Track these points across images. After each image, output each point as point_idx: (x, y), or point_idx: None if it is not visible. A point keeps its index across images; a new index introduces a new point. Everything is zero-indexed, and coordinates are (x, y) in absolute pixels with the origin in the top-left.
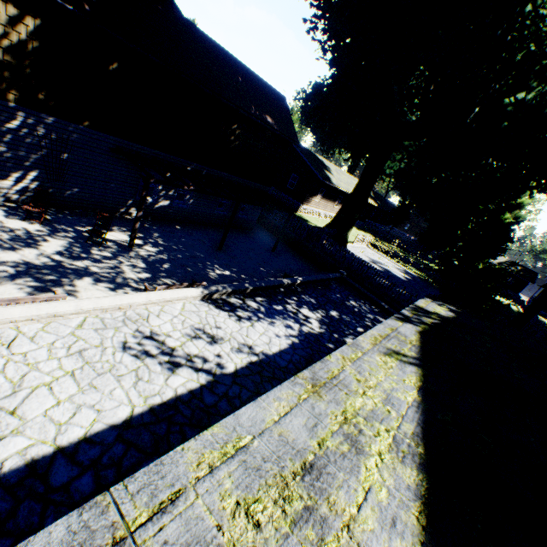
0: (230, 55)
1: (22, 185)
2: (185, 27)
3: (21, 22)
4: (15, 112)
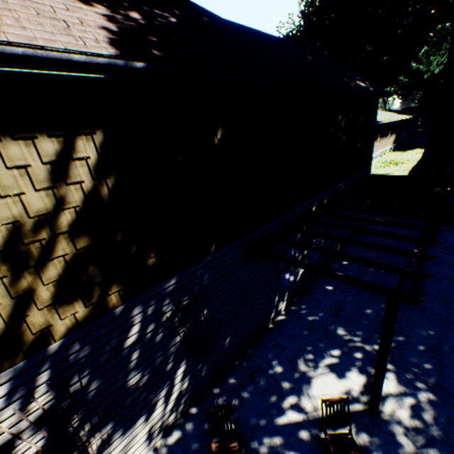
0: (278, 39)
1: (173, 395)
2: (237, 30)
3: (72, 159)
4: (127, 315)
